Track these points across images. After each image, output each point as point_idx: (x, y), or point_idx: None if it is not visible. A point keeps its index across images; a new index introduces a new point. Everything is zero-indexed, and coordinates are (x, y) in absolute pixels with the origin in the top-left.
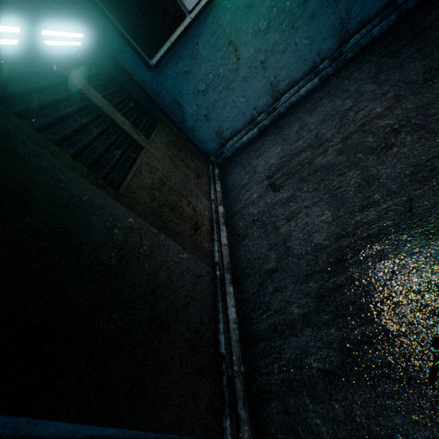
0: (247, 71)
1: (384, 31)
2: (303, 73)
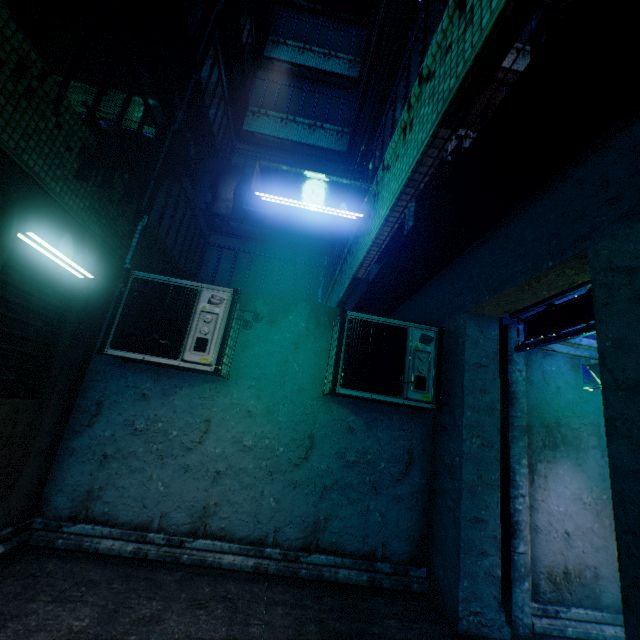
0: (198, 463)
1: (351, 584)
2: (248, 534)
